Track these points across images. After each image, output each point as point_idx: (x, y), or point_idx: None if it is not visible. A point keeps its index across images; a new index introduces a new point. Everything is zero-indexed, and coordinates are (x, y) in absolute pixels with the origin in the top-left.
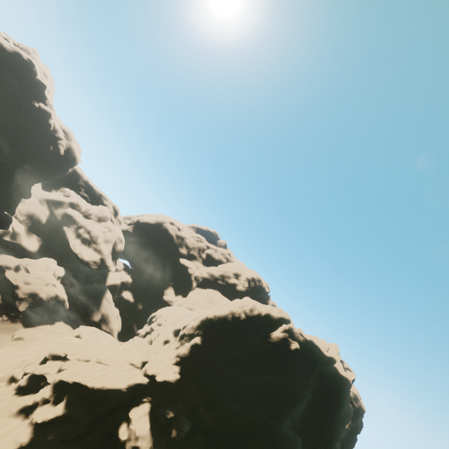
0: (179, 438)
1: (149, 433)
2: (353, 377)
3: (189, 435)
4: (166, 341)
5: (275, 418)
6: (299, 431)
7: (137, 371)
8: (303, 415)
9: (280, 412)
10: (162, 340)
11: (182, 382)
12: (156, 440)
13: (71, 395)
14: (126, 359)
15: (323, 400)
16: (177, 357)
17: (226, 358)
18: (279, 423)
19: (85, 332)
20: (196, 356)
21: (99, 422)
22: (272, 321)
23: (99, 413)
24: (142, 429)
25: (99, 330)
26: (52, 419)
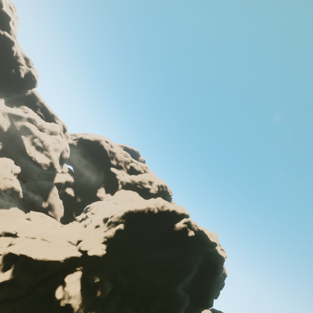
0: (103, 296)
1: (80, 294)
2: (226, 256)
3: (110, 294)
4: (97, 226)
5: (173, 283)
6: (187, 291)
7: (73, 247)
8: (191, 281)
9: (176, 278)
10: (94, 225)
11: (107, 256)
12: (84, 298)
13: (18, 264)
14: (65, 238)
15: (206, 270)
16: (105, 238)
17: (141, 240)
18: (175, 286)
19: (34, 216)
20: (119, 237)
21: (40, 285)
22: (176, 215)
23: (40, 278)
24: (74, 291)
25: (45, 215)
26: (0, 283)
